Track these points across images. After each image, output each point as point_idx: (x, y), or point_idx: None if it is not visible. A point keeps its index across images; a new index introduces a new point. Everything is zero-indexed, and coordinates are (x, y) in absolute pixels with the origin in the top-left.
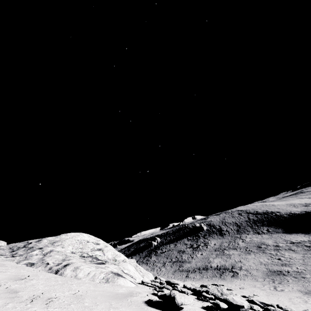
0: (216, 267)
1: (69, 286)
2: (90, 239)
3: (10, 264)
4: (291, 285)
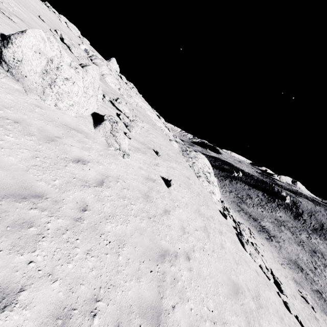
0: (262, 226)
1: (202, 188)
2: (207, 164)
3: (185, 162)
4: (294, 274)
